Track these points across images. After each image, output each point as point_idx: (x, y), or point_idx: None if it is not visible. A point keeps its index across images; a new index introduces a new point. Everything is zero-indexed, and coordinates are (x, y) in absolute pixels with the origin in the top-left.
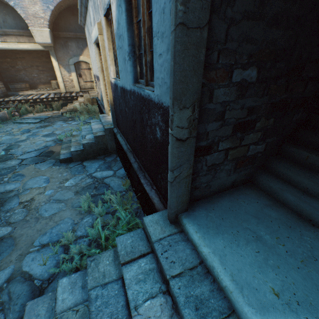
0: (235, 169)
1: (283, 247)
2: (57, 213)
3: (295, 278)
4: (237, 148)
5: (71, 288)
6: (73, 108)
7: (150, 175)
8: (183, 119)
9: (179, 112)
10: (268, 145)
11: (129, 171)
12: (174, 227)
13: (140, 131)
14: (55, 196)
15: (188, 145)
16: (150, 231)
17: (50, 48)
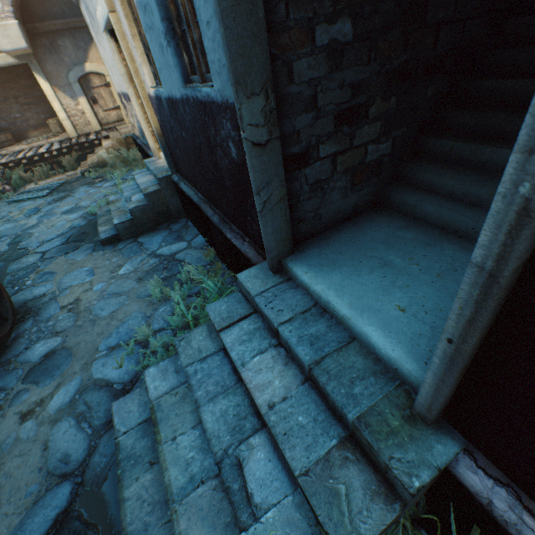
0: (353, 186)
1: (416, 266)
2: (118, 309)
3: (427, 292)
4: (348, 152)
5: (162, 375)
6: (97, 162)
7: (238, 224)
8: (256, 112)
9: (248, 102)
10: (397, 143)
11: (210, 233)
12: (278, 277)
13: (210, 161)
14: (109, 290)
15: (271, 151)
16: (248, 286)
17: (28, 58)
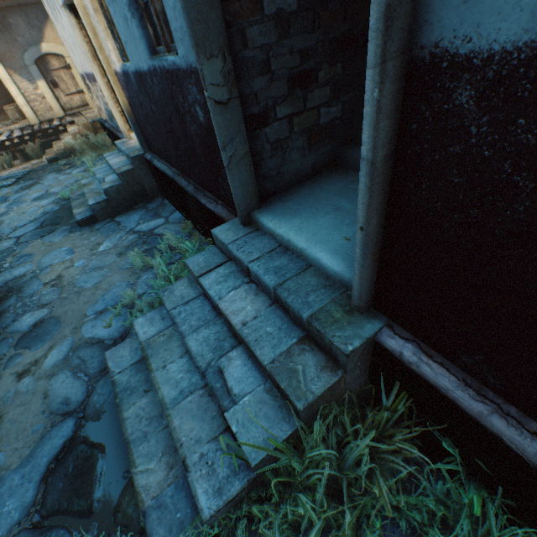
0: (310, 146)
1: None
2: (102, 281)
3: None
4: (303, 114)
5: (149, 323)
6: (64, 148)
7: (211, 190)
8: (216, 73)
9: (208, 64)
10: (347, 107)
11: (186, 206)
12: (248, 229)
13: (180, 130)
14: (91, 265)
15: (232, 110)
16: (222, 238)
17: None
